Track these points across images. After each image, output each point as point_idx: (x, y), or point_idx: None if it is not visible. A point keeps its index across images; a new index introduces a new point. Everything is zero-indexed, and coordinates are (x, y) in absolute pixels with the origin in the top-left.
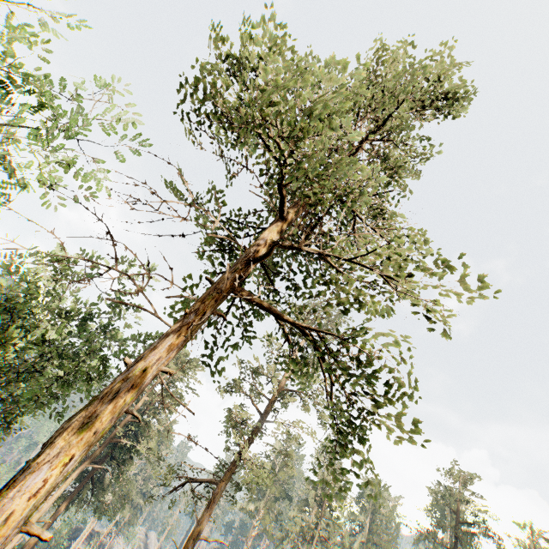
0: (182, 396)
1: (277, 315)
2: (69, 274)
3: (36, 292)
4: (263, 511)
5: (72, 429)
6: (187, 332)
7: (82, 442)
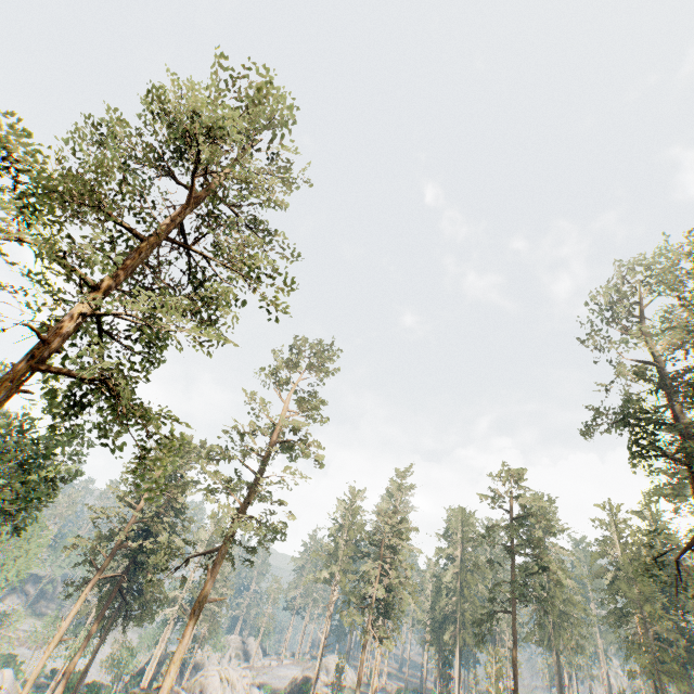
0: (188, 483)
1: (76, 378)
2: None
3: None
4: (339, 575)
5: None
6: None
7: None
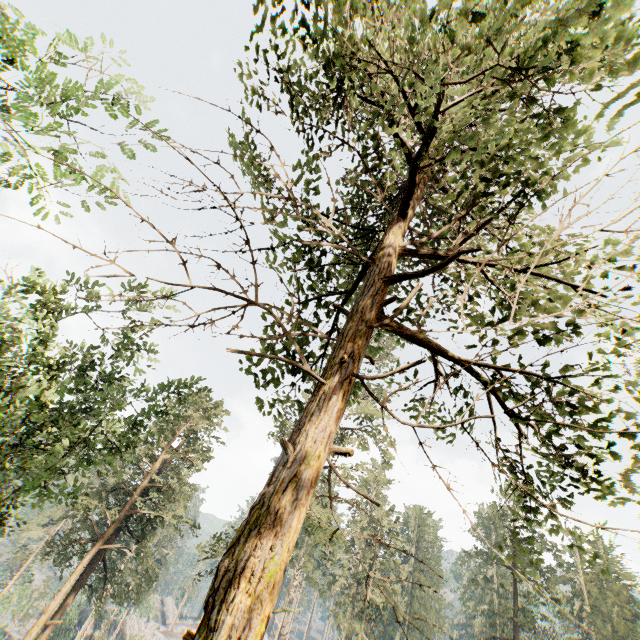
0: (208, 449)
1: (439, 351)
2: (57, 310)
3: (18, 339)
4: (304, 559)
5: (251, 572)
6: (348, 389)
7: (274, 590)
